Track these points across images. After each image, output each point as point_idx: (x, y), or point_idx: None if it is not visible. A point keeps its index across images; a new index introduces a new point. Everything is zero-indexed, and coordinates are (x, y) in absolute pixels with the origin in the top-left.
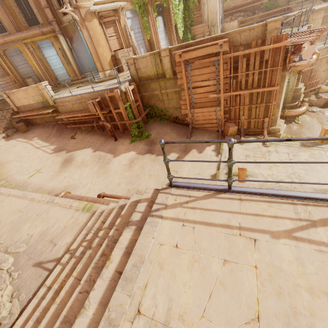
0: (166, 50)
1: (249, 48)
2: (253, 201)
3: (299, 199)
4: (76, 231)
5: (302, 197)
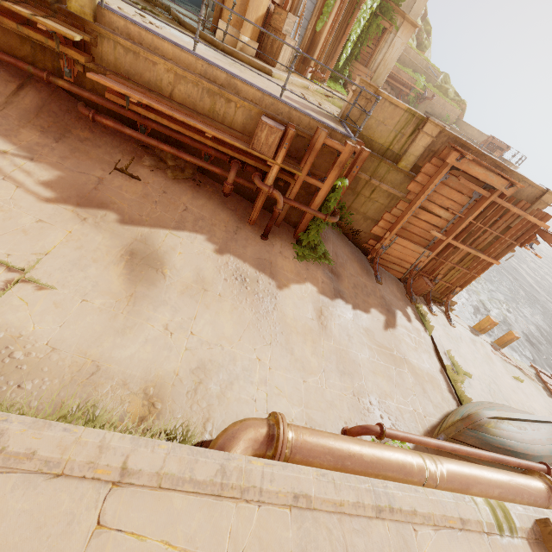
0: (437, 127)
1: (517, 207)
2: None
3: None
4: None
5: None
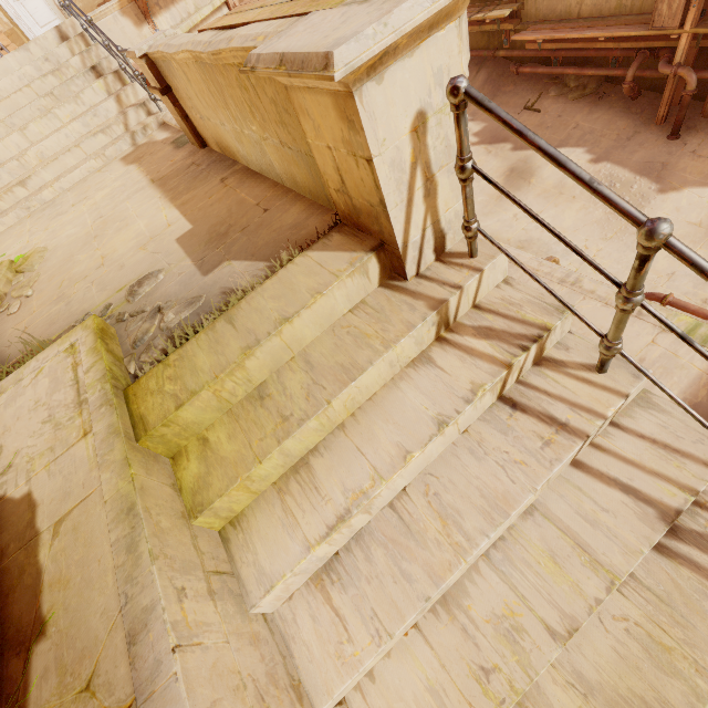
0: None
1: None
2: None
3: None
4: (682, 383)
5: None
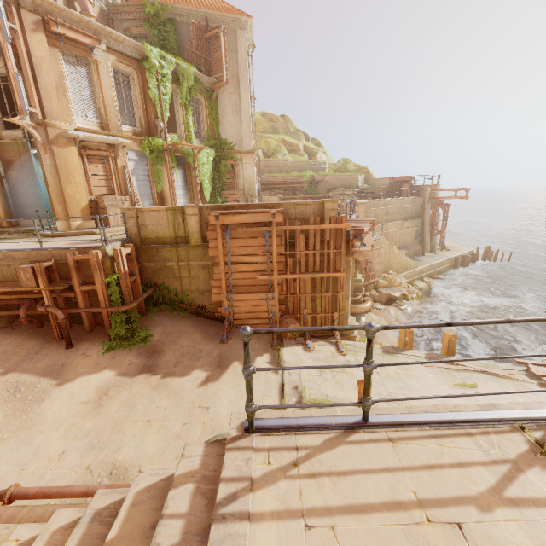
0: (194, 207)
1: (308, 224)
2: (412, 439)
3: (472, 425)
4: None
5: (474, 419)
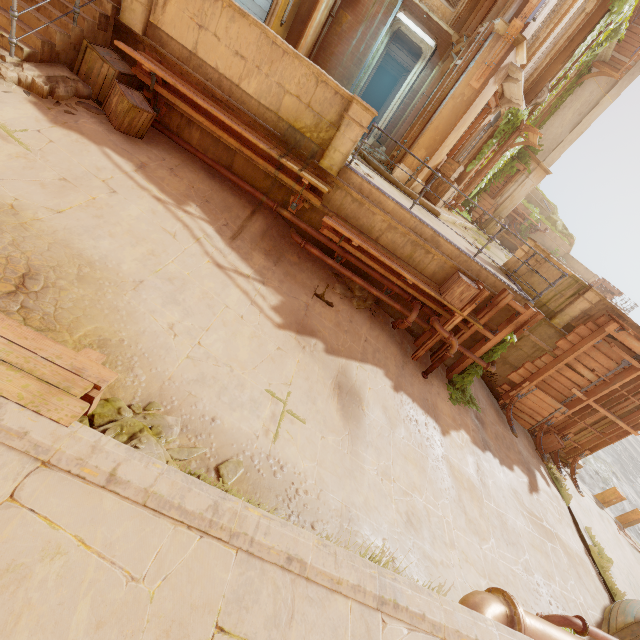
0: (598, 296)
1: None
2: None
3: None
4: None
5: None
